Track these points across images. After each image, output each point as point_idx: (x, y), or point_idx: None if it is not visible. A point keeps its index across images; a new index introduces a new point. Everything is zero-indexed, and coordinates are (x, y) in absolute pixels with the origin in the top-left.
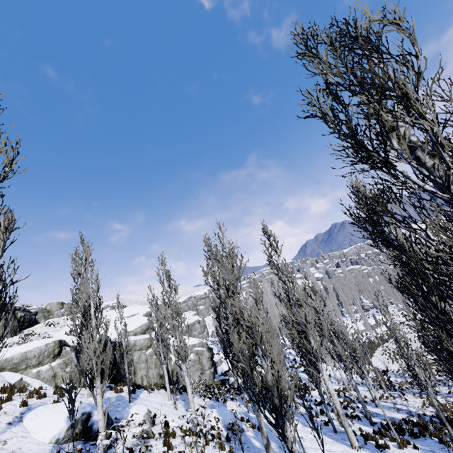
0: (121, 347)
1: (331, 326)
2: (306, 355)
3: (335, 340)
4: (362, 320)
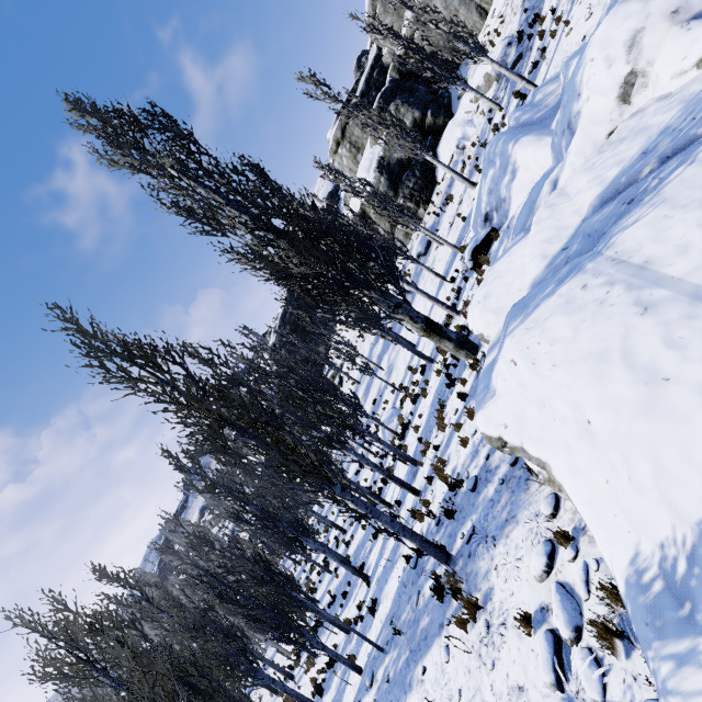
0: None
1: None
2: None
3: None
4: None
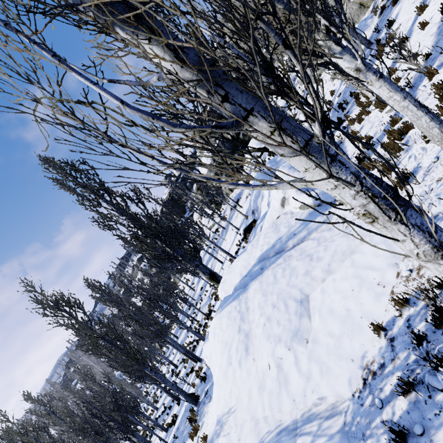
0: None
1: None
2: None
3: None
4: None
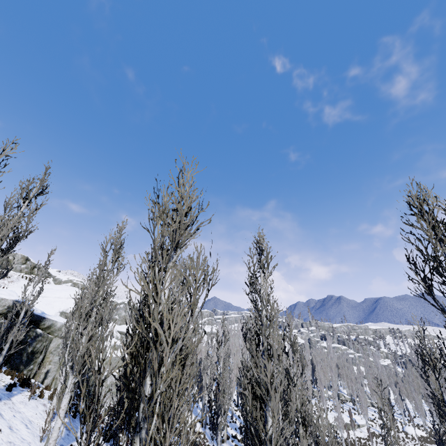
0: (41, 325)
1: (302, 407)
2: (253, 440)
3: (302, 430)
4: (333, 412)
